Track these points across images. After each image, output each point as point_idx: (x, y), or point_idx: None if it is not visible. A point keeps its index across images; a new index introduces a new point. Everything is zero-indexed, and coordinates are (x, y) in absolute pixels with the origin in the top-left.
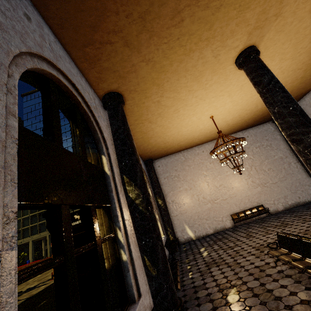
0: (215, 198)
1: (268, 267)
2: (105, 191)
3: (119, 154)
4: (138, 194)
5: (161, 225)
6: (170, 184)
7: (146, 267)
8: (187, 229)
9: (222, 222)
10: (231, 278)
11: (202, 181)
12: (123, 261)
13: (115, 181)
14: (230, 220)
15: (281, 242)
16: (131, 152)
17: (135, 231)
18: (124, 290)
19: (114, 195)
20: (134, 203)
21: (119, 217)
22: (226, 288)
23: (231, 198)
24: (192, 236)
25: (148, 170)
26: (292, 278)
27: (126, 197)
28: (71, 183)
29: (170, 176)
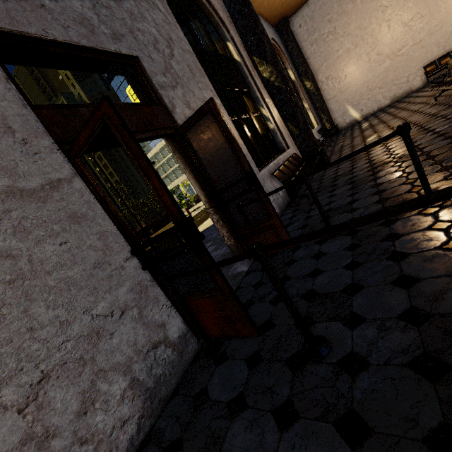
0: (399, 46)
1: (426, 106)
2: (242, 78)
3: (242, 33)
4: (271, 72)
5: (313, 115)
6: (322, 51)
7: (290, 131)
8: (350, 110)
9: (407, 84)
10: (379, 129)
11: (377, 24)
12: (271, 129)
13: (247, 67)
14: (421, 76)
15: (448, 71)
16: (254, 25)
17: (276, 107)
18: (276, 146)
19: (250, 80)
20: (270, 82)
21: (260, 98)
22: (370, 136)
23: (430, 35)
24: (357, 117)
25: (284, 41)
26: (440, 104)
27: (261, 79)
28: (220, 74)
29: (320, 37)
